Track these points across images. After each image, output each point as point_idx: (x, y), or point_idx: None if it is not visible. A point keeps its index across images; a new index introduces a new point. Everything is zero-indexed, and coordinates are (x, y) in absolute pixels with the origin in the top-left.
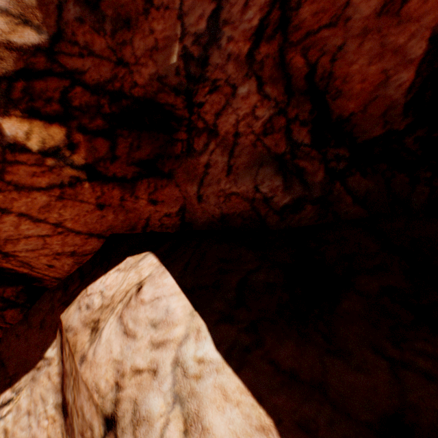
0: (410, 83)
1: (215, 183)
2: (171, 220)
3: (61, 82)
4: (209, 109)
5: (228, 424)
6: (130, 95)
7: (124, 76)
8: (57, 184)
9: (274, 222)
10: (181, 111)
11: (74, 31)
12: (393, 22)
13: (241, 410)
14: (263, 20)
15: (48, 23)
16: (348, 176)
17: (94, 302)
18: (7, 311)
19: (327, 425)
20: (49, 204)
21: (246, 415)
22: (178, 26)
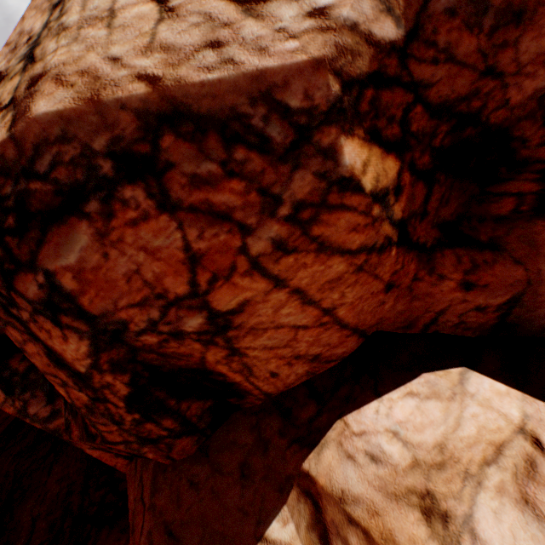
0: None
1: None
2: (480, 317)
3: (404, 96)
4: None
5: None
6: (483, 120)
7: (490, 92)
8: (368, 246)
9: None
10: (527, 150)
11: (435, 27)
12: None
13: None
14: None
15: (406, 15)
16: None
17: (384, 450)
18: (181, 438)
19: None
20: (340, 277)
21: None
22: None
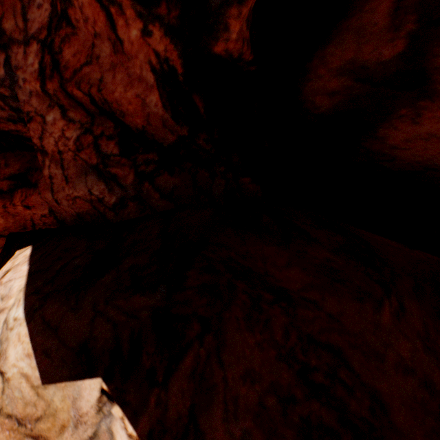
0: (161, 103)
1: (62, 190)
2: (49, 219)
3: None
4: (34, 135)
5: (16, 354)
6: None
7: None
8: None
9: (113, 216)
10: (28, 133)
11: None
12: (126, 58)
13: (23, 346)
14: (41, 63)
15: None
16: (157, 177)
17: None
18: None
19: (56, 350)
20: None
21: (24, 348)
22: None
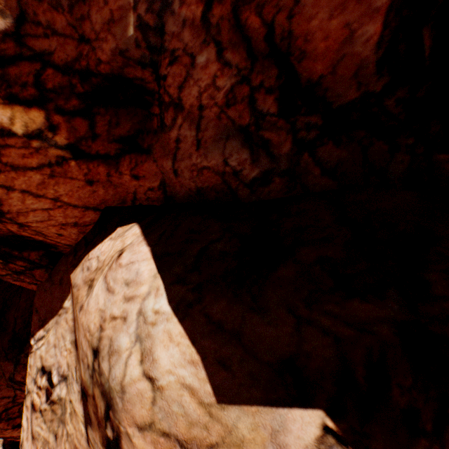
0: (379, 36)
1: (188, 158)
2: (155, 194)
3: (32, 66)
4: (172, 82)
5: (170, 358)
6: (98, 73)
7: (89, 54)
8: (46, 164)
9: (245, 195)
10: (151, 84)
11: (35, 10)
12: None
13: (180, 349)
14: None
15: (10, 6)
16: (319, 147)
17: (92, 265)
18: (35, 270)
19: (239, 362)
20: (44, 181)
21: (183, 352)
22: None
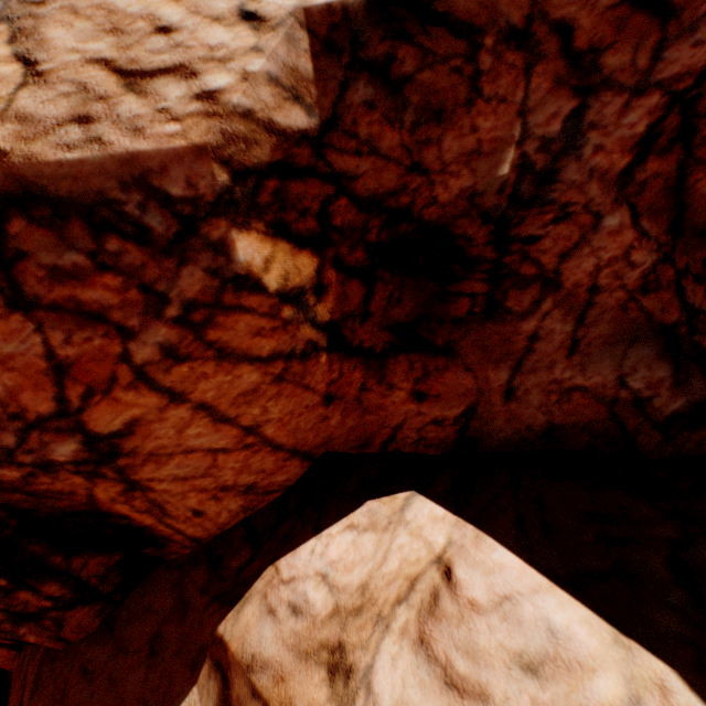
0: None
1: (544, 368)
2: (440, 432)
3: (323, 187)
4: (550, 247)
5: None
6: (417, 217)
7: (418, 188)
8: (284, 352)
9: (652, 443)
10: (476, 248)
11: (355, 118)
12: None
13: None
14: (652, 126)
15: (321, 104)
16: None
17: (308, 598)
18: (75, 609)
19: None
20: (256, 388)
21: None
22: (516, 125)
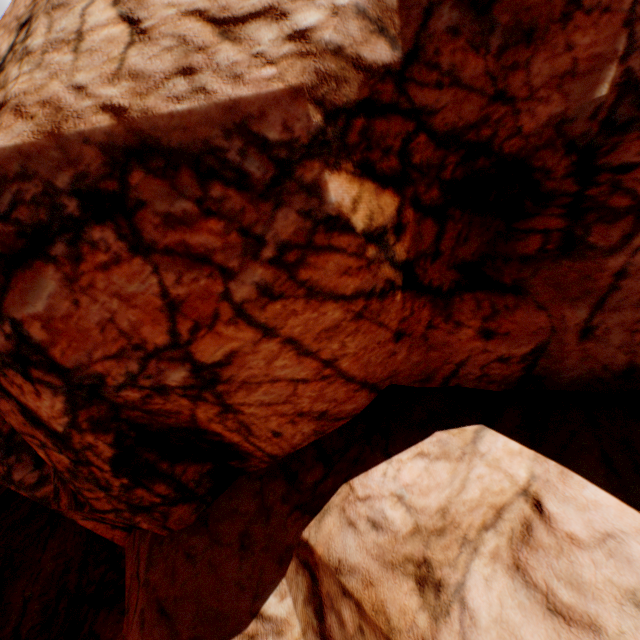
0: None
1: (630, 307)
2: (504, 369)
3: (404, 124)
4: None
5: None
6: (496, 150)
7: (501, 119)
8: (365, 291)
9: None
10: (552, 182)
11: (438, 47)
12: None
13: None
14: None
15: (404, 35)
16: None
17: (386, 515)
18: (177, 506)
19: None
20: (337, 325)
21: None
22: (620, 37)
